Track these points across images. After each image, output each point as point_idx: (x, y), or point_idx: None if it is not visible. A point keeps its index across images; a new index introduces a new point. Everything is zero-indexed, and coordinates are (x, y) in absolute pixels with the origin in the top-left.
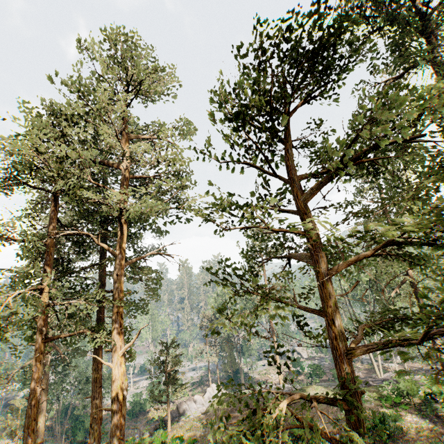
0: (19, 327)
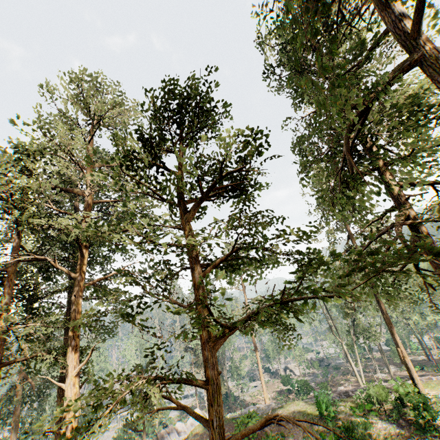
0: None
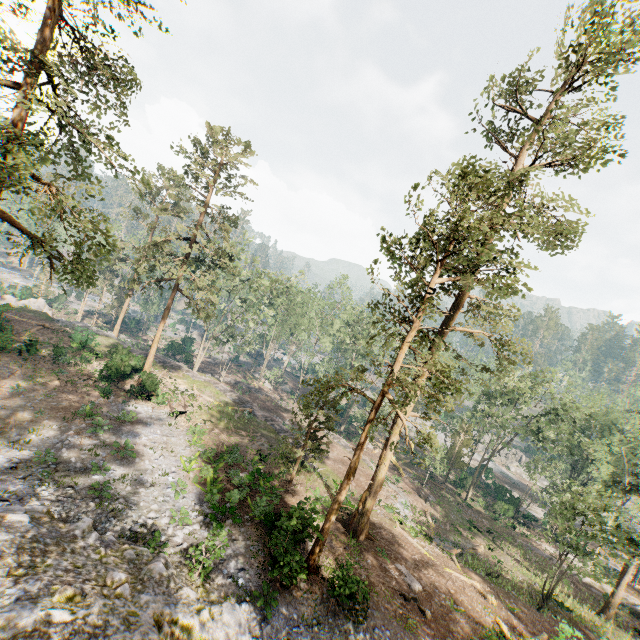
0: None
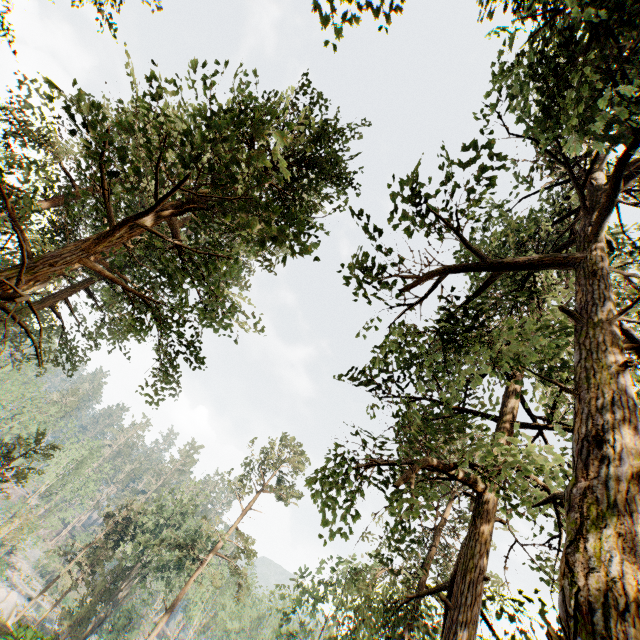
0: None
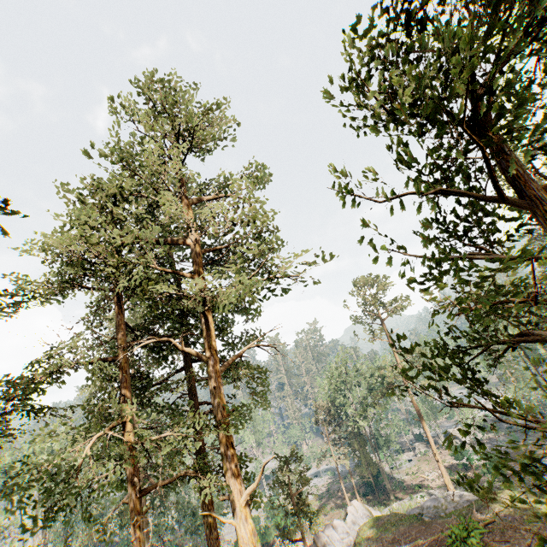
0: (106, 494)
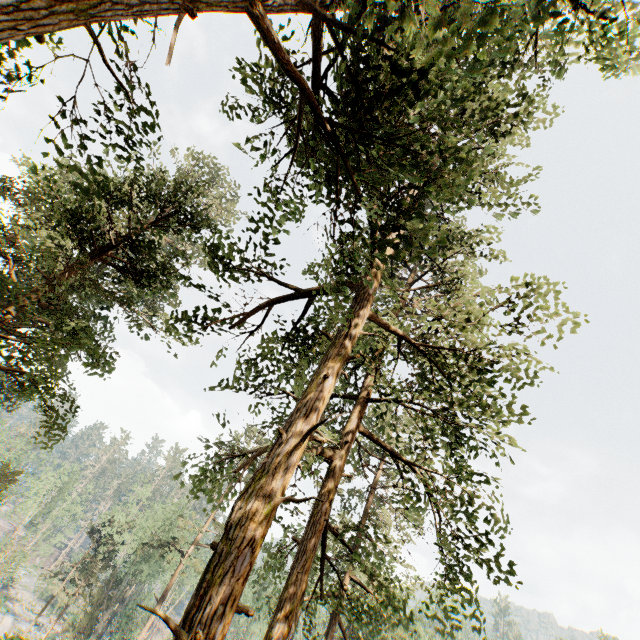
0: None
